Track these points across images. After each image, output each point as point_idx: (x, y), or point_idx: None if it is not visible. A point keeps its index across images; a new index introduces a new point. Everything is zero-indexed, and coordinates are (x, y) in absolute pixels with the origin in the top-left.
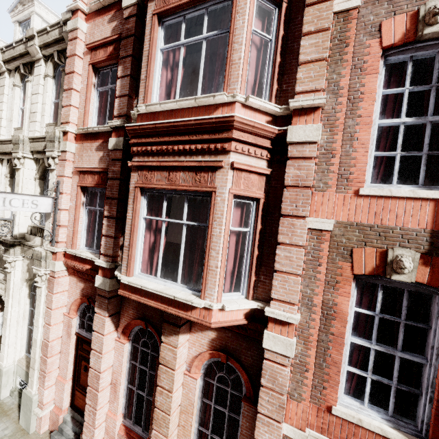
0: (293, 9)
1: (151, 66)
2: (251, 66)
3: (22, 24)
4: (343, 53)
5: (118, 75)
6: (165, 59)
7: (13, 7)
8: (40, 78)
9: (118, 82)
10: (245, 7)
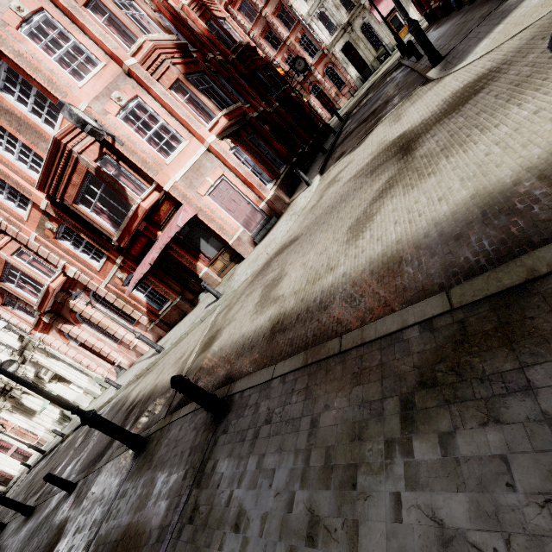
0: None
1: None
2: None
3: None
4: None
5: None
6: None
7: None
8: None
9: None
10: None
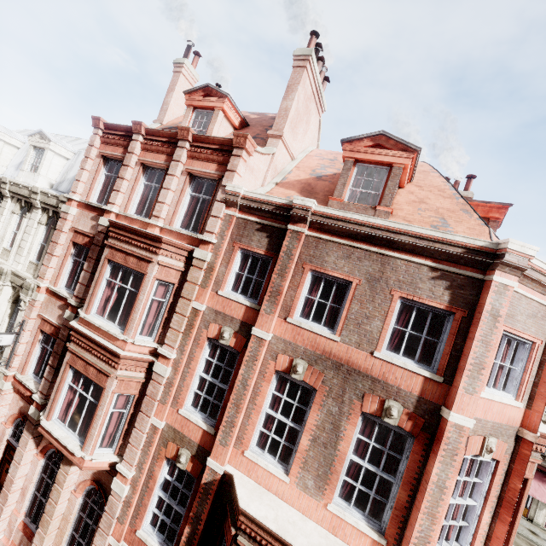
0: (181, 288)
1: (96, 289)
2: (151, 313)
3: (37, 148)
4: (190, 331)
5: (84, 267)
6: (110, 281)
7: (32, 133)
8: (35, 223)
9: (82, 273)
10: (146, 290)
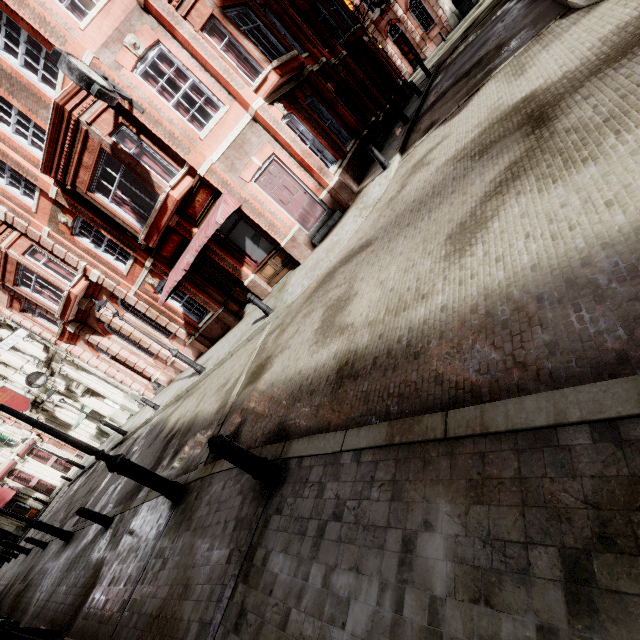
0: None
1: None
2: None
3: None
4: None
5: None
6: None
7: None
8: None
9: None
10: None
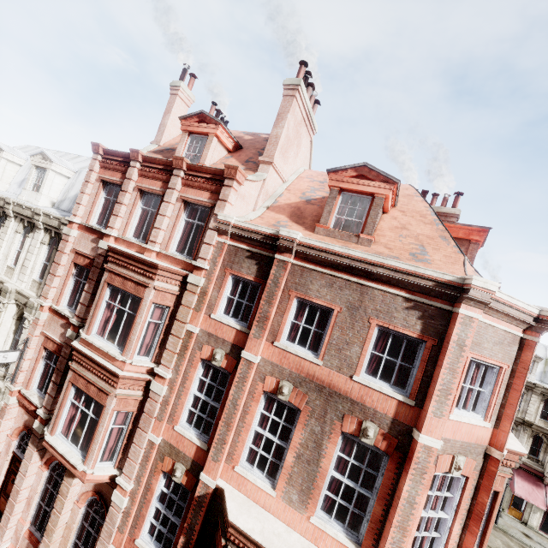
0: (177, 310)
1: (96, 311)
2: (148, 334)
3: (39, 168)
4: (185, 352)
5: (85, 288)
6: (109, 303)
7: (34, 154)
8: (38, 243)
9: (83, 294)
10: (143, 314)
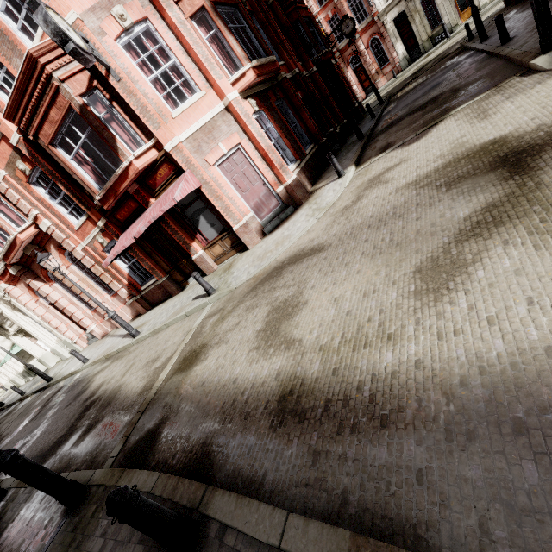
0: None
1: None
2: None
3: None
4: None
5: None
6: None
7: None
8: None
9: None
10: None
